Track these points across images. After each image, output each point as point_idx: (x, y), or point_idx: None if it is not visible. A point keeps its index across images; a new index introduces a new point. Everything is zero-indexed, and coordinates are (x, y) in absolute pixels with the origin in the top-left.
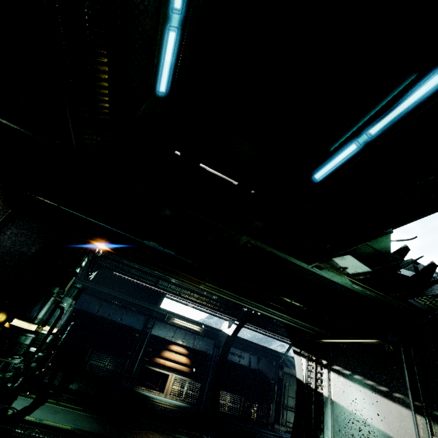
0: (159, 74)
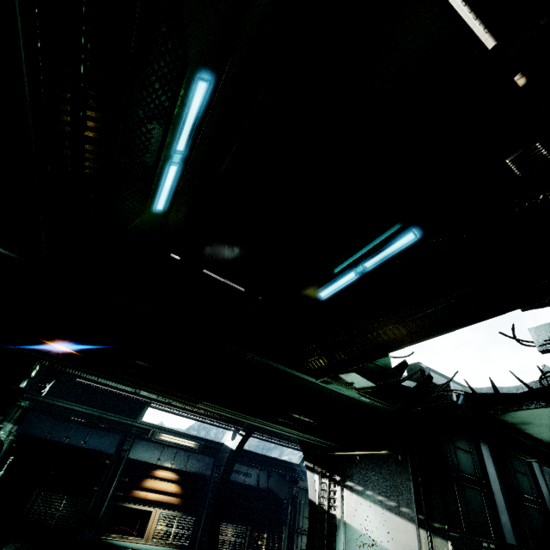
0: (156, 196)
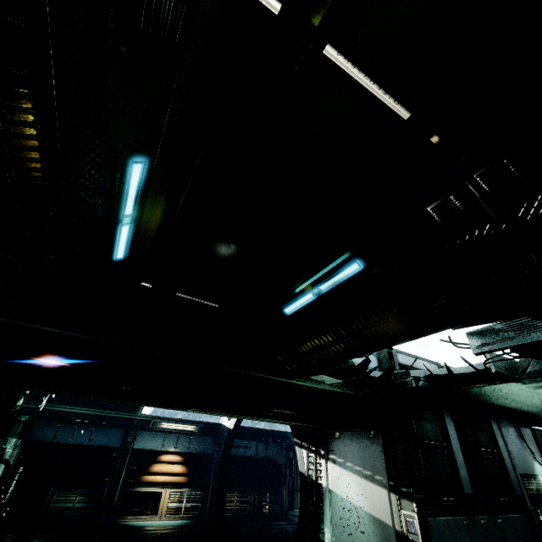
0: (114, 249)
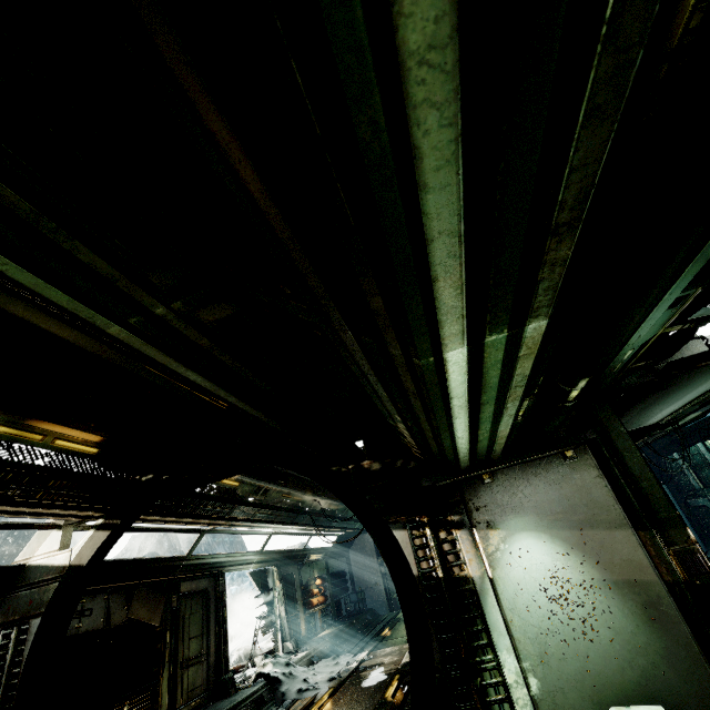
0: None
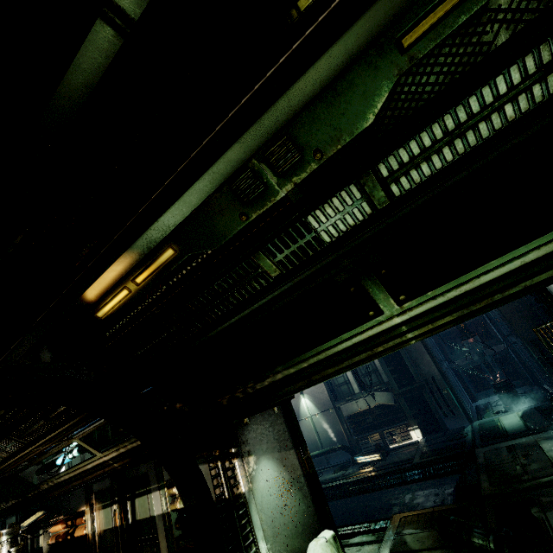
0: None
